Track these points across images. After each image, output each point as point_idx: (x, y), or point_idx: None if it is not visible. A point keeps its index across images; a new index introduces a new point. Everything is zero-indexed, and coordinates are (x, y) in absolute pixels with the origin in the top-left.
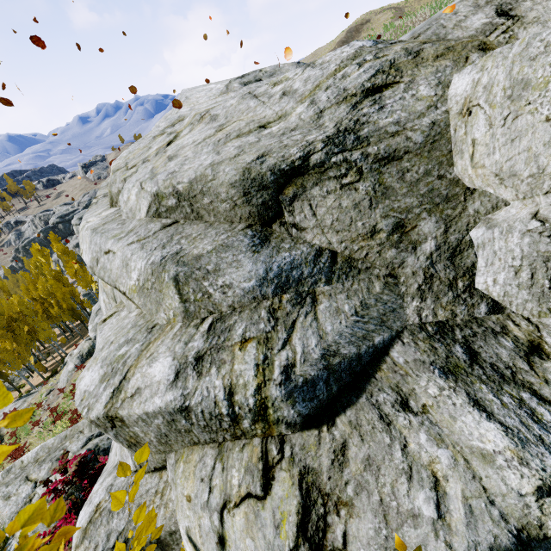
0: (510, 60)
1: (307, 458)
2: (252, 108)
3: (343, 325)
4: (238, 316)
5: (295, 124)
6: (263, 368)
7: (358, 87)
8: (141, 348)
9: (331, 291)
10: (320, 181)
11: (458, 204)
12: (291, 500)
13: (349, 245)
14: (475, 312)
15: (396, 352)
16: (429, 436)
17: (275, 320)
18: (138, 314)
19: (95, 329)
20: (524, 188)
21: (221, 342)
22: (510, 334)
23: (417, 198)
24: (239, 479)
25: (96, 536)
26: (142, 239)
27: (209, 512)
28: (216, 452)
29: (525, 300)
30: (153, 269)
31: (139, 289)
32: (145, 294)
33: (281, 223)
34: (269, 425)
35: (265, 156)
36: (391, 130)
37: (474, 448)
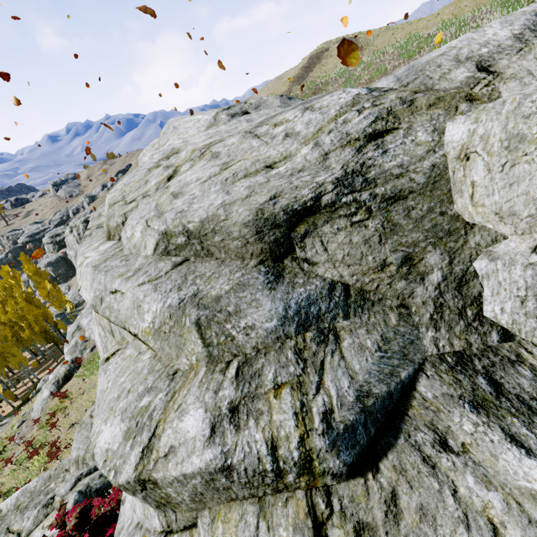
0: (504, 116)
1: (359, 511)
2: (256, 147)
3: (369, 362)
4: (265, 358)
5: (302, 165)
6: (303, 417)
7: (360, 132)
8: (166, 398)
9: (350, 326)
10: (331, 219)
11: (459, 237)
12: None
13: (361, 278)
14: (488, 341)
15: (423, 386)
16: (475, 477)
17: (304, 362)
18: (152, 357)
19: (72, 351)
20: (523, 226)
21: (254, 389)
22: (526, 362)
23: (423, 233)
24: None
25: None
26: (154, 280)
27: None
28: (257, 508)
29: (533, 328)
30: (171, 312)
31: (155, 332)
32: (161, 337)
33: (293, 258)
34: (314, 478)
35: (278, 197)
36: (395, 172)
37: (523, 488)
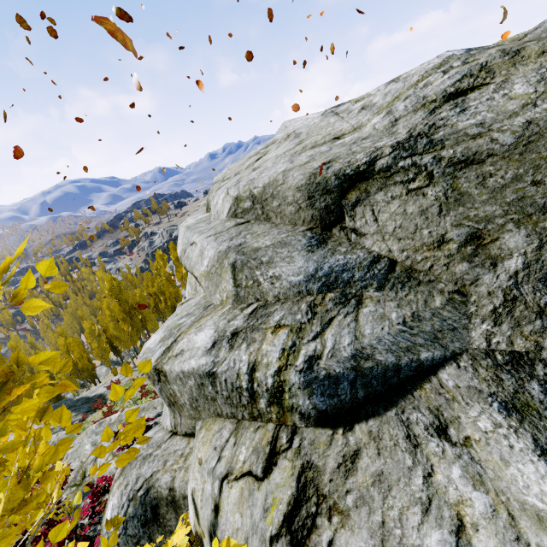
0: None
1: (313, 454)
2: (331, 123)
3: (384, 331)
4: (280, 306)
5: (368, 133)
6: (288, 354)
7: (439, 93)
8: (195, 320)
9: (380, 297)
10: (385, 186)
11: None
12: (286, 489)
13: (412, 255)
14: None
15: (446, 374)
16: (464, 472)
17: (313, 314)
18: (202, 296)
19: None
20: None
21: (258, 324)
22: None
23: (502, 206)
24: (245, 457)
25: (129, 476)
26: (218, 233)
27: (213, 479)
28: (233, 427)
29: None
30: (219, 256)
31: (207, 274)
32: (209, 278)
33: (342, 227)
34: (283, 411)
35: (332, 162)
36: (472, 132)
37: (528, 505)
